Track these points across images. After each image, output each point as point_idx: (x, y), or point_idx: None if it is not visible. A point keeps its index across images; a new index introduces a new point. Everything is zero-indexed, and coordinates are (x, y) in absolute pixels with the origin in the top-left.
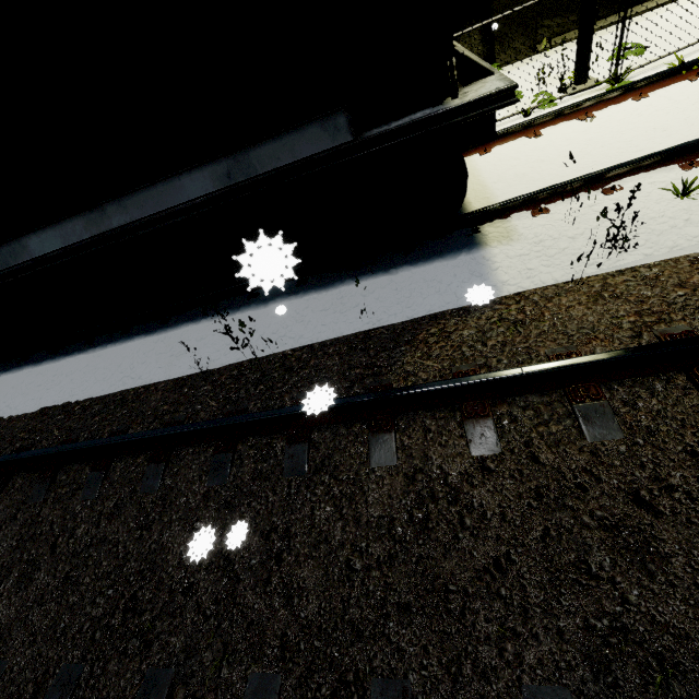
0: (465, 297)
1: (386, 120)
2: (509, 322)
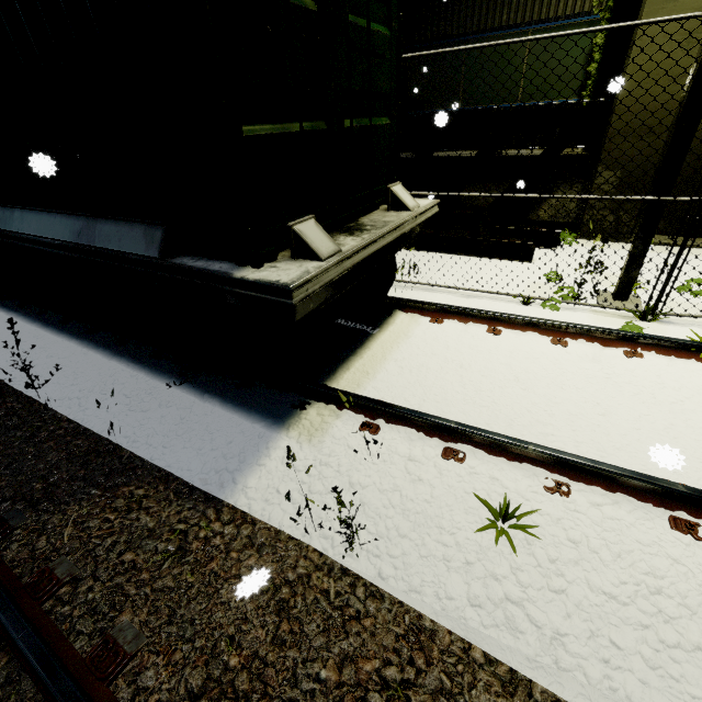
0: (208, 475)
1: (203, 254)
2: (179, 543)
